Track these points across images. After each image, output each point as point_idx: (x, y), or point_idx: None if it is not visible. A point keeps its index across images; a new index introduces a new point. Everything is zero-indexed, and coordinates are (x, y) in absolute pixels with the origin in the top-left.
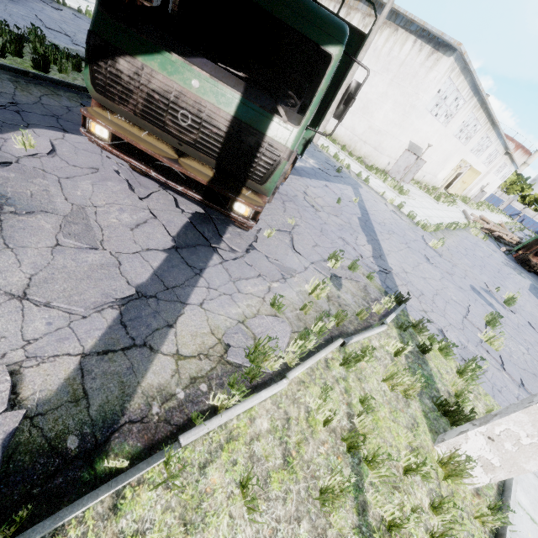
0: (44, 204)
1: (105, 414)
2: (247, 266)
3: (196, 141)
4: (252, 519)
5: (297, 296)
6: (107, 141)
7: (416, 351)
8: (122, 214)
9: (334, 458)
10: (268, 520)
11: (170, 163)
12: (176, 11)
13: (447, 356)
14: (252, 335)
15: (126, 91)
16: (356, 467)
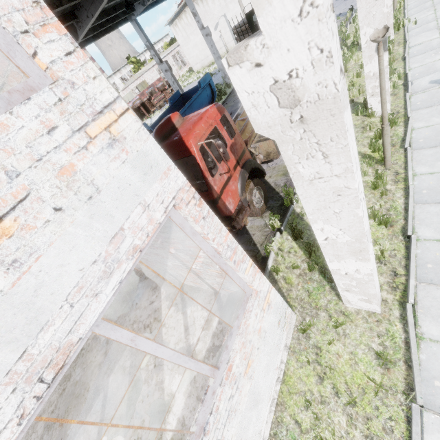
0: None
1: None
2: None
3: None
4: None
5: None
6: None
7: None
8: None
9: None
10: None
11: None
12: (164, 88)
13: None
14: None
15: None
16: None
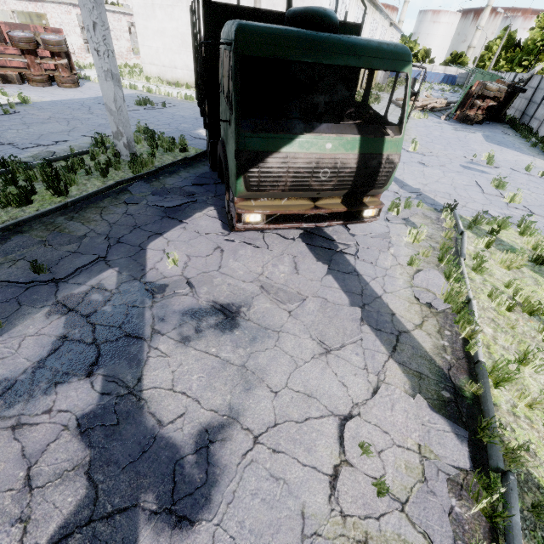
0: (245, 294)
1: (437, 374)
2: (367, 250)
3: (334, 185)
4: (541, 370)
5: (408, 249)
6: (261, 222)
7: (490, 237)
8: (279, 268)
9: (529, 323)
10: (542, 368)
11: (318, 211)
12: (31, 49)
13: (507, 228)
14: (425, 290)
15: (276, 179)
16: (541, 320)
